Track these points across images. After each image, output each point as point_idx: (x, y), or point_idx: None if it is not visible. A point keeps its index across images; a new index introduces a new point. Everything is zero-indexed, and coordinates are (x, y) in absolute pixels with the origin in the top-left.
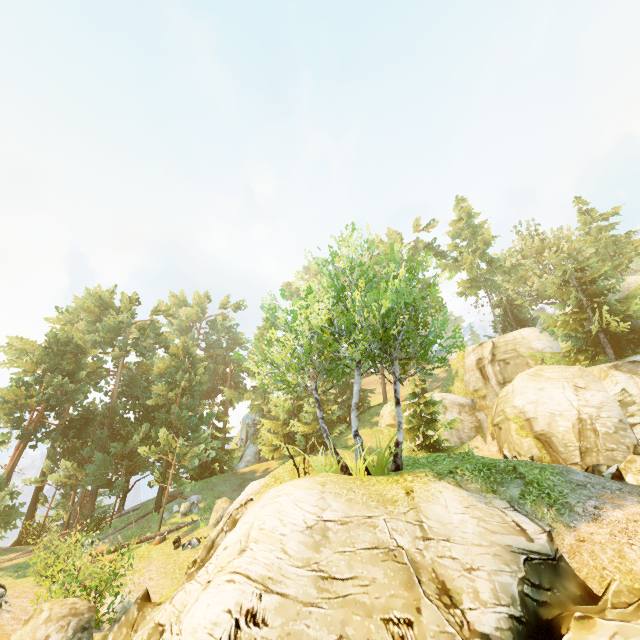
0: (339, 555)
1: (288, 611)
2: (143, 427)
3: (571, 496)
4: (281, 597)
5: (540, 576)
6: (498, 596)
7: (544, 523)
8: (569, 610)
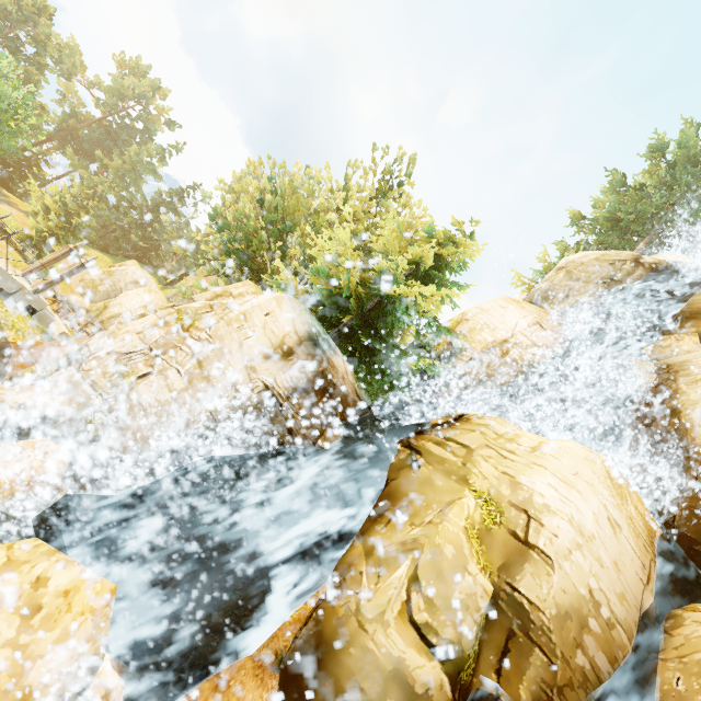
0: None
1: None
2: None
3: None
4: None
5: None
6: None
7: None
8: None
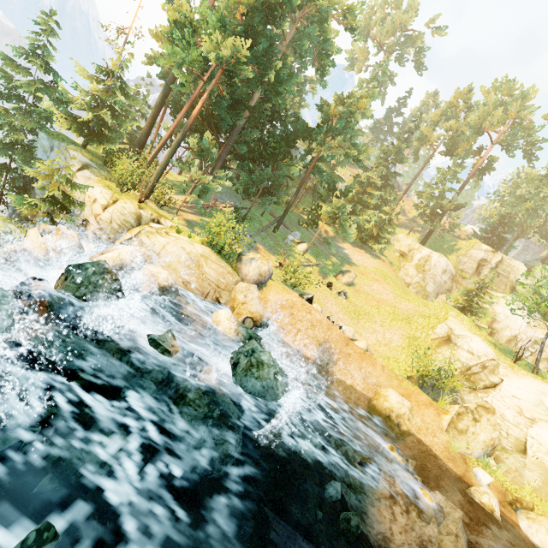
0: None
1: None
2: (299, 163)
3: None
4: None
5: None
6: None
7: None
8: None
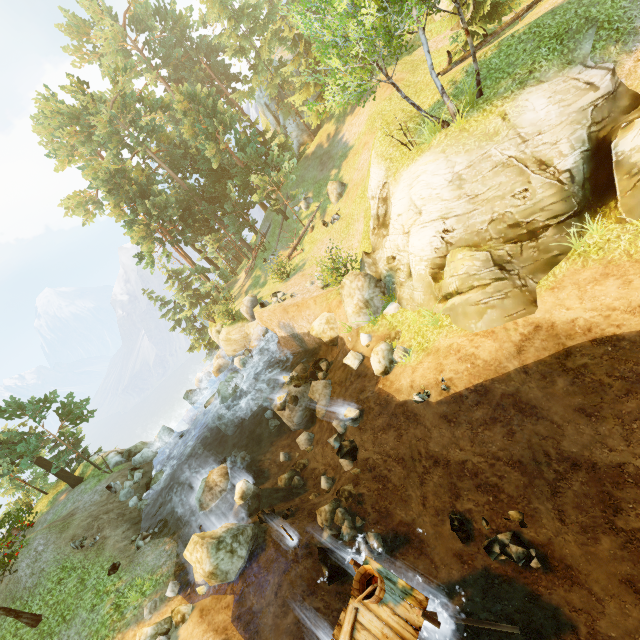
0: (475, 184)
1: (462, 220)
2: (228, 184)
3: (639, 18)
4: (455, 218)
5: (602, 113)
6: (574, 147)
7: (609, 63)
8: (619, 121)
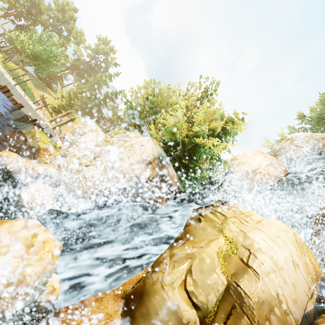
0: None
1: None
2: None
3: None
4: None
5: None
6: None
7: None
8: None
